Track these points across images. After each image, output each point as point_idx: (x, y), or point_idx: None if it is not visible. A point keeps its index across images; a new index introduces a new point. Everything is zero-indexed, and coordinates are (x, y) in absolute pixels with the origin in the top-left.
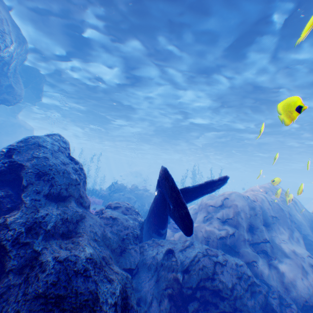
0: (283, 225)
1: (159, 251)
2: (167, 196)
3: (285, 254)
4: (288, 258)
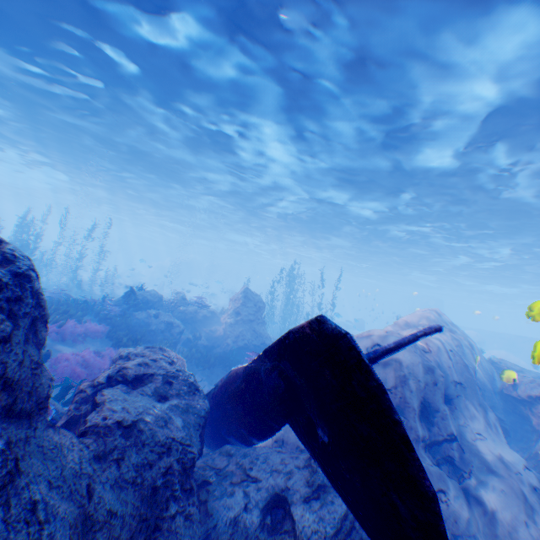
0: (473, 400)
1: (251, 500)
2: (318, 406)
3: (487, 465)
4: (496, 476)
